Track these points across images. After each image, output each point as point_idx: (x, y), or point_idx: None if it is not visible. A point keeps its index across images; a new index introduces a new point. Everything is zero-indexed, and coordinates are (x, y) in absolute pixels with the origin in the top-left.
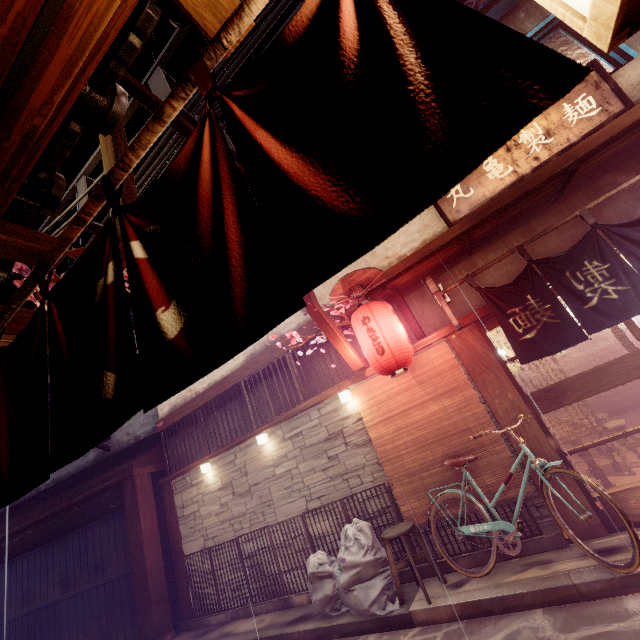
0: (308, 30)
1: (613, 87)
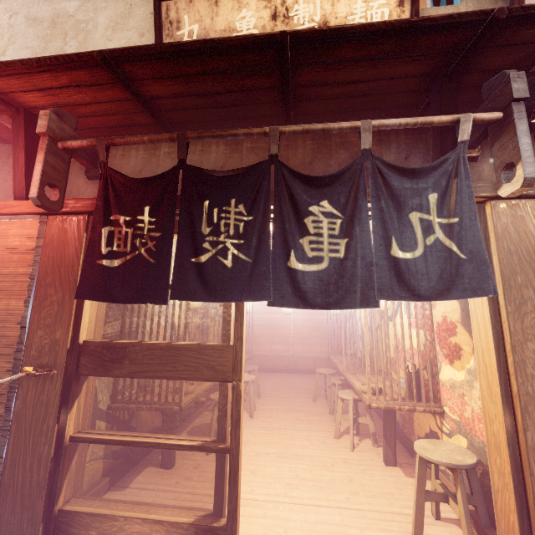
0: None
1: (414, 14)
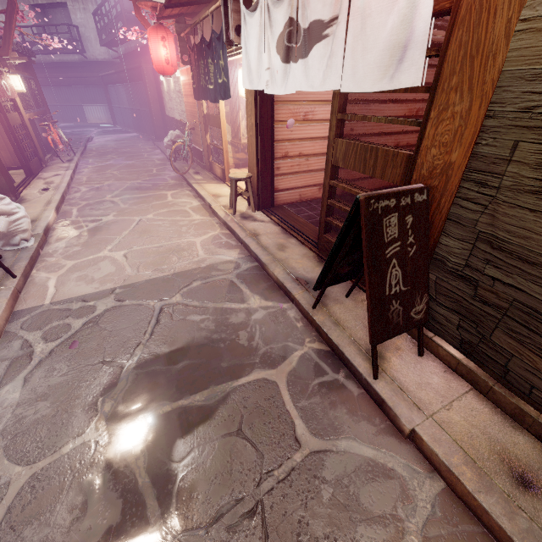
0: None
1: None
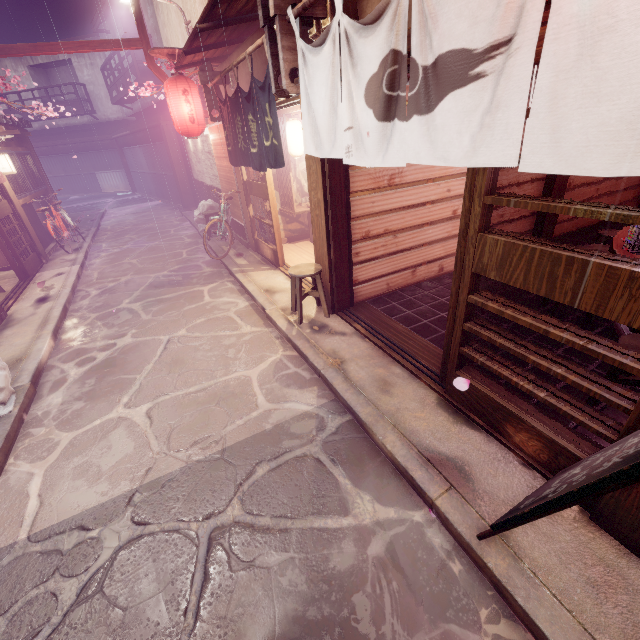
0: None
1: None
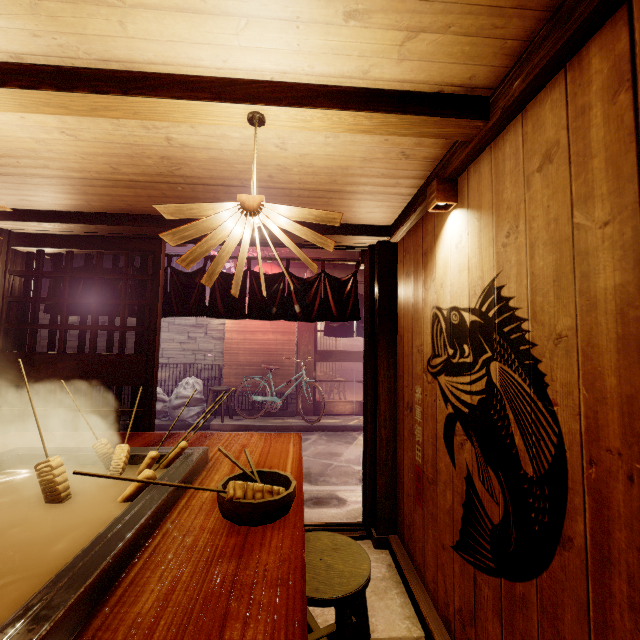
0: (344, 281)
1: None
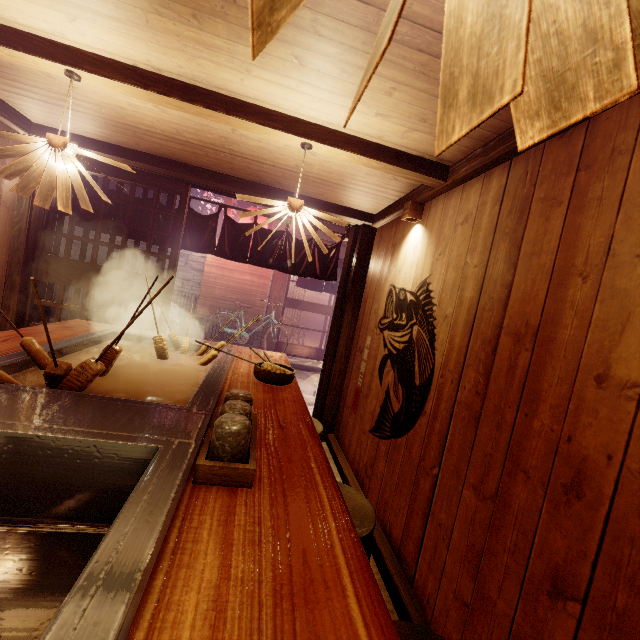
0: (329, 248)
1: None
